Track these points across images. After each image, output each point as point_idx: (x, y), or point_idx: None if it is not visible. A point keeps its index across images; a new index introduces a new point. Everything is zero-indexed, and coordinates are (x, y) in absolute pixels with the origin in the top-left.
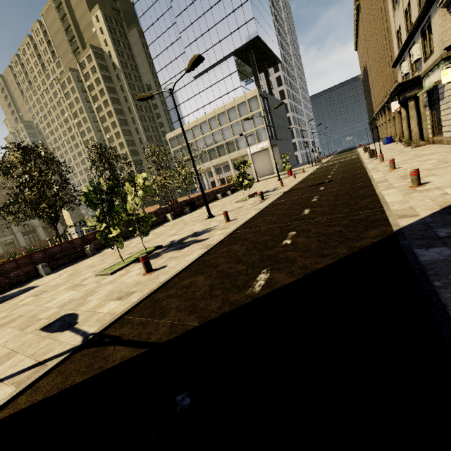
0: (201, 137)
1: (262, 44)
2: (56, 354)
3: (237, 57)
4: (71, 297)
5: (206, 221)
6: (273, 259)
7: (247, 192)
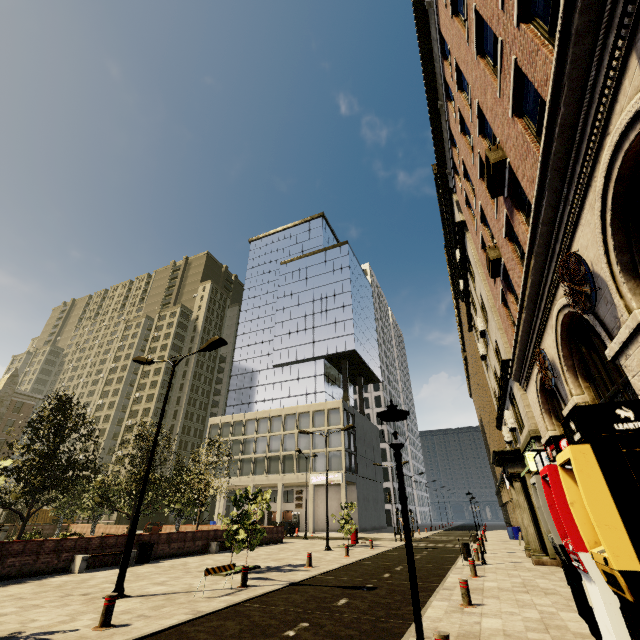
0: (254, 436)
1: (359, 358)
2: None
3: (329, 361)
4: None
5: (92, 605)
6: None
7: (262, 554)
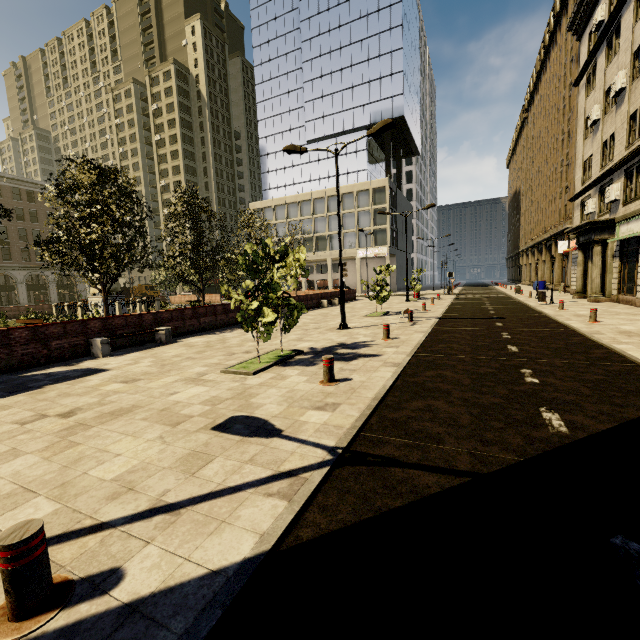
0: (298, 219)
1: (405, 127)
2: (301, 465)
3: None
4: (212, 394)
5: (342, 332)
6: (538, 397)
7: (366, 306)
